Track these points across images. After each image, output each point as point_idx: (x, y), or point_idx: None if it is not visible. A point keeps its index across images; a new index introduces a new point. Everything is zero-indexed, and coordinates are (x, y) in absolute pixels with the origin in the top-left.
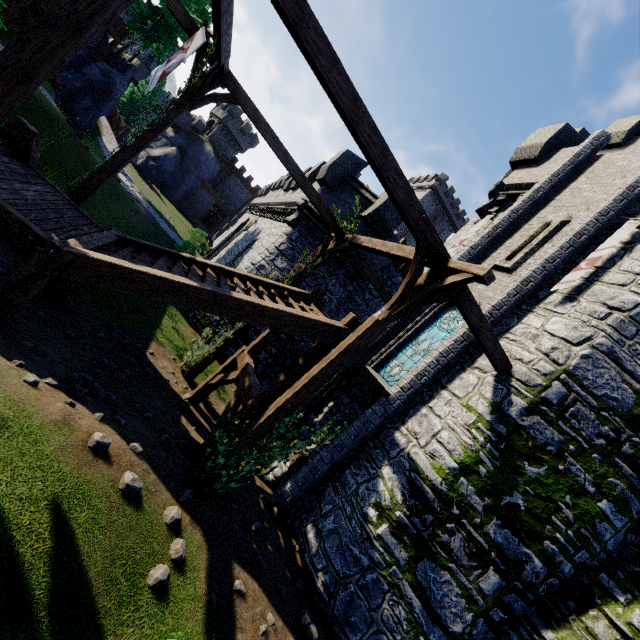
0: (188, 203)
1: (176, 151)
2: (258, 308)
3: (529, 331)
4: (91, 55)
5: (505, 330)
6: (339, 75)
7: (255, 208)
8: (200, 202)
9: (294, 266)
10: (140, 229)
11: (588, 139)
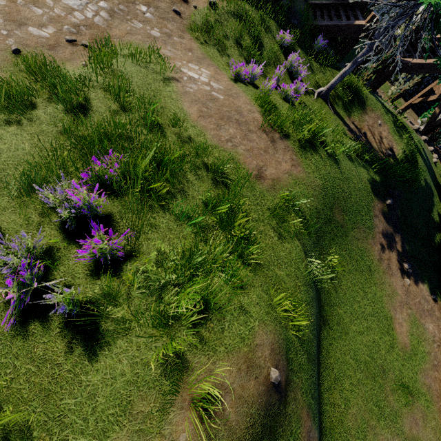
0: None
1: None
2: None
3: None
4: None
5: None
6: None
7: None
8: None
9: None
10: None
11: None
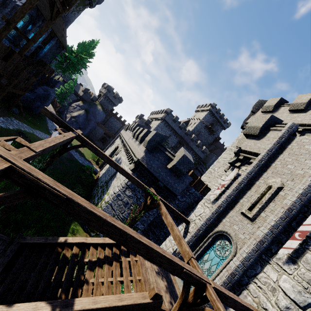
0: (92, 134)
1: (84, 112)
2: (91, 310)
3: (269, 282)
4: (38, 83)
5: (254, 274)
6: (107, 226)
7: (121, 139)
8: (97, 133)
9: (129, 215)
10: (61, 170)
11: (285, 127)
